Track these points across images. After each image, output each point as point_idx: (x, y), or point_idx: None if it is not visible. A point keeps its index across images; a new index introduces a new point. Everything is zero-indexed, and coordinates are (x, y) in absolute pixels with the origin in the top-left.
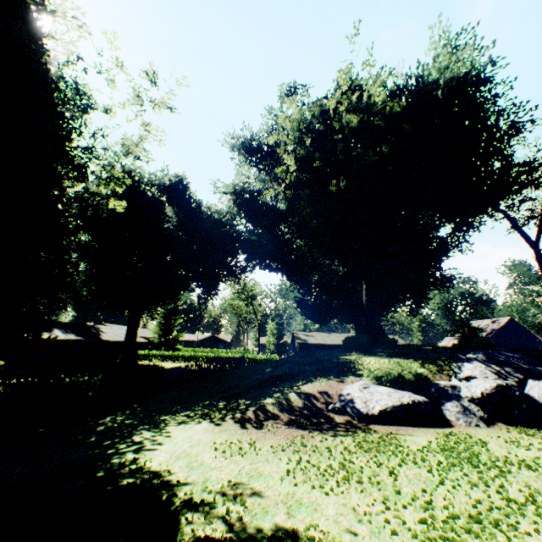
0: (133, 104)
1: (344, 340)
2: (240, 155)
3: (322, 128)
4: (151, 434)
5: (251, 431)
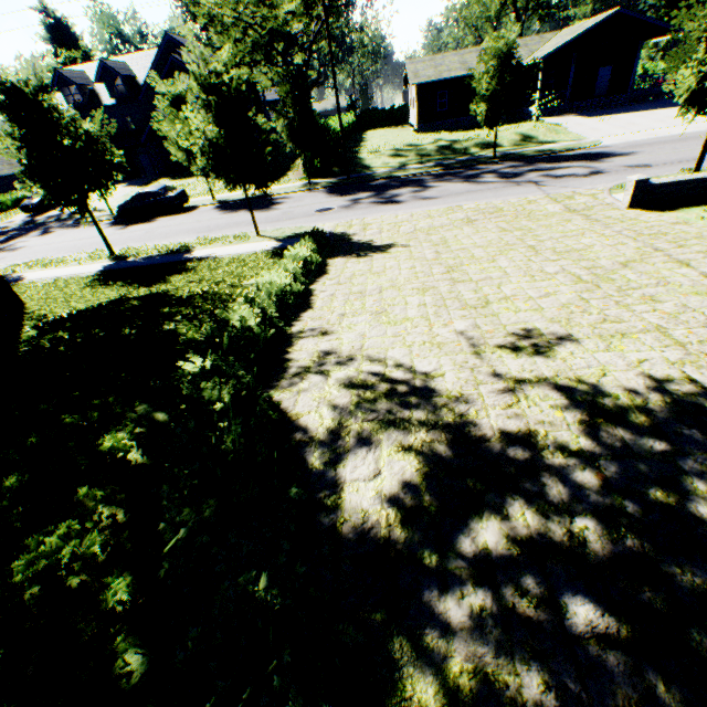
0: None
1: None
2: None
3: None
4: None
5: None
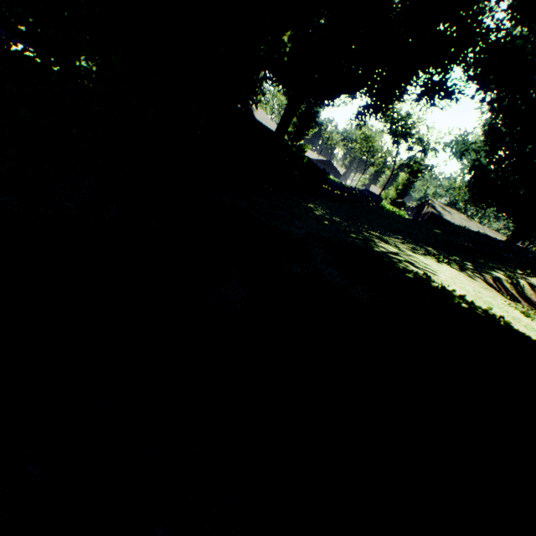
0: None
1: None
2: None
3: None
4: (394, 249)
5: (518, 307)
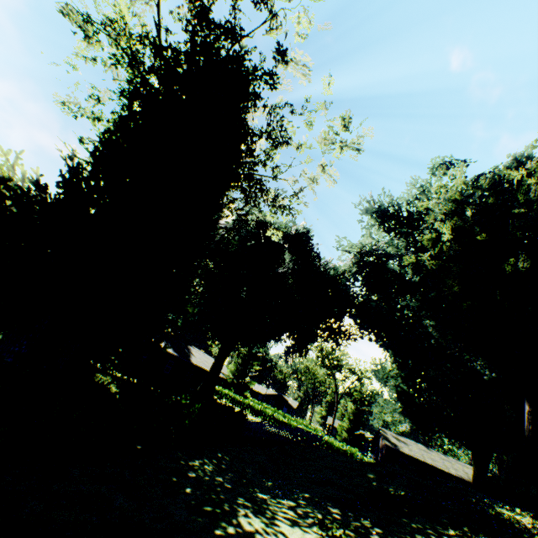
0: (324, 142)
1: (488, 478)
2: (371, 218)
3: (490, 200)
4: (260, 523)
5: None
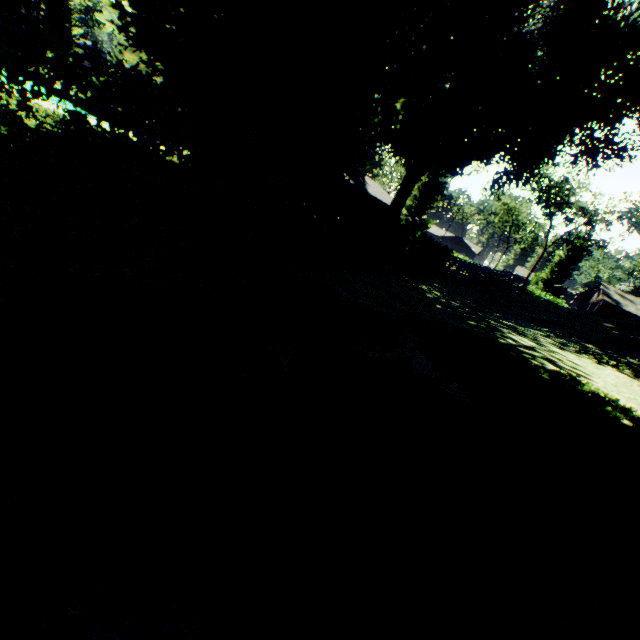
0: None
1: None
2: None
3: None
4: (530, 342)
5: None
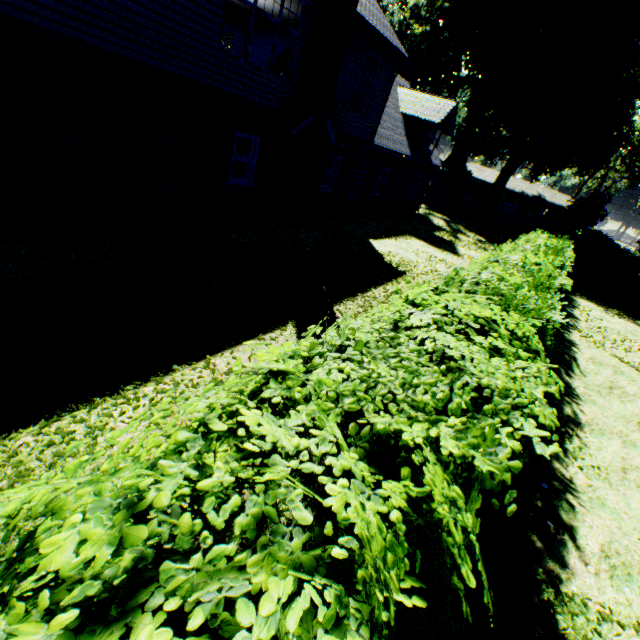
0: None
1: None
2: None
3: None
4: None
5: None
